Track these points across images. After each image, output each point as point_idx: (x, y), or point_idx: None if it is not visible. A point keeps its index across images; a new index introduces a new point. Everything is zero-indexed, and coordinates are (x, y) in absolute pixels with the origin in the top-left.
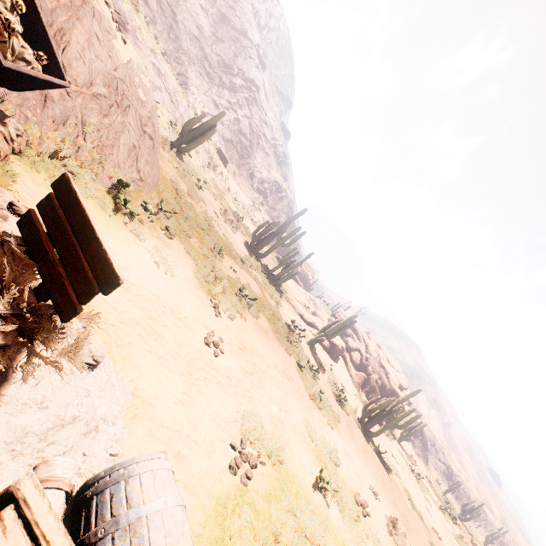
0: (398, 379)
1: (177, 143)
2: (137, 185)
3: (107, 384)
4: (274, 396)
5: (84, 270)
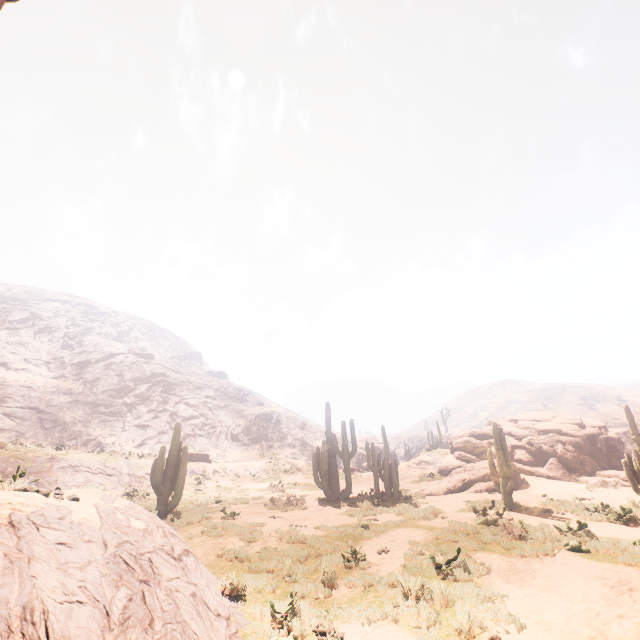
0: (567, 422)
1: (162, 505)
2: (235, 635)
3: None
4: None
5: None
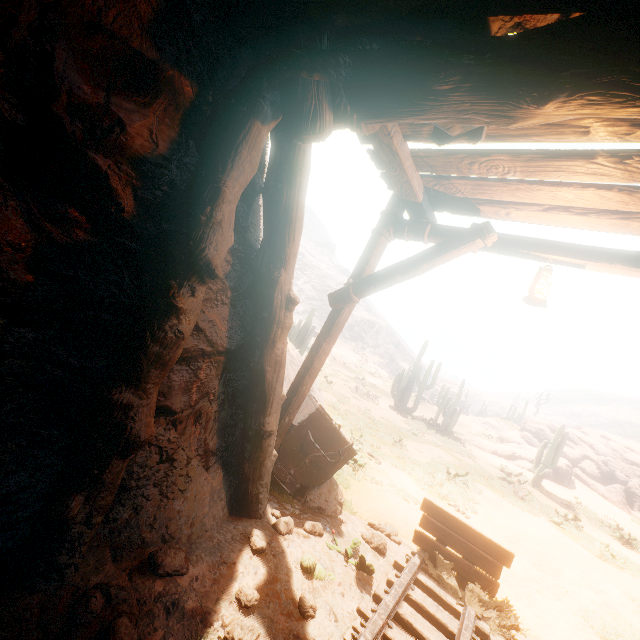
0: None
1: None
2: None
3: (515, 632)
4: (576, 579)
5: (484, 557)
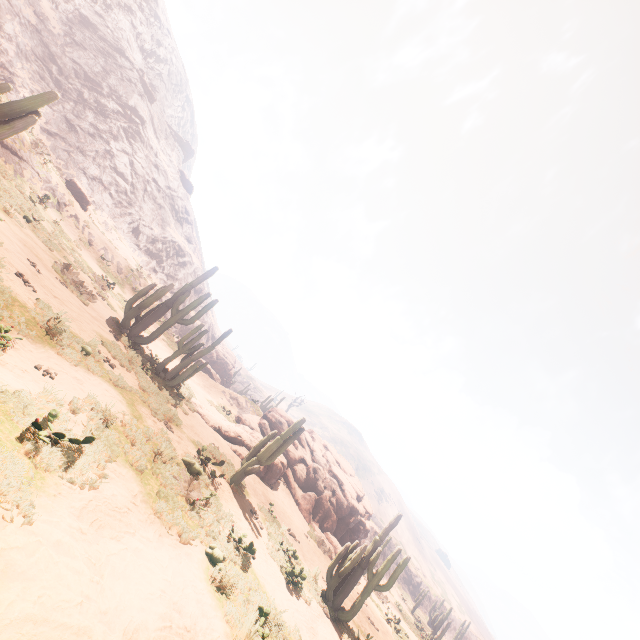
0: (354, 487)
1: None
2: None
3: None
4: None
5: None
